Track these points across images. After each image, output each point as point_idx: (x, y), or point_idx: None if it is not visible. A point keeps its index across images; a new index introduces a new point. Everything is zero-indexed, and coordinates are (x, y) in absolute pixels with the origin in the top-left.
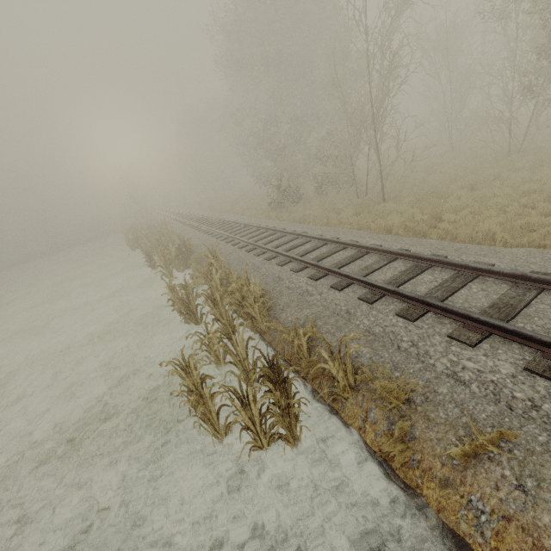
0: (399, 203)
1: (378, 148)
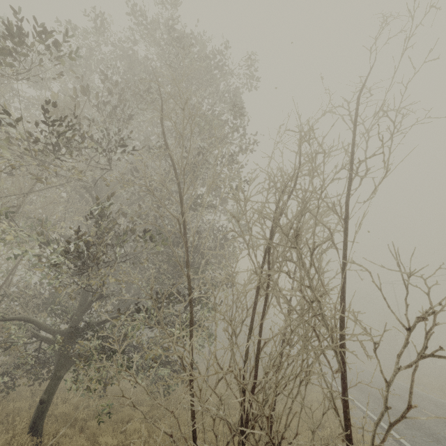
0: None
1: None
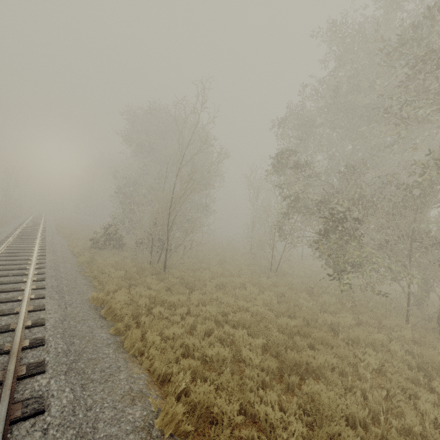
0: (165, 280)
1: (168, 229)
